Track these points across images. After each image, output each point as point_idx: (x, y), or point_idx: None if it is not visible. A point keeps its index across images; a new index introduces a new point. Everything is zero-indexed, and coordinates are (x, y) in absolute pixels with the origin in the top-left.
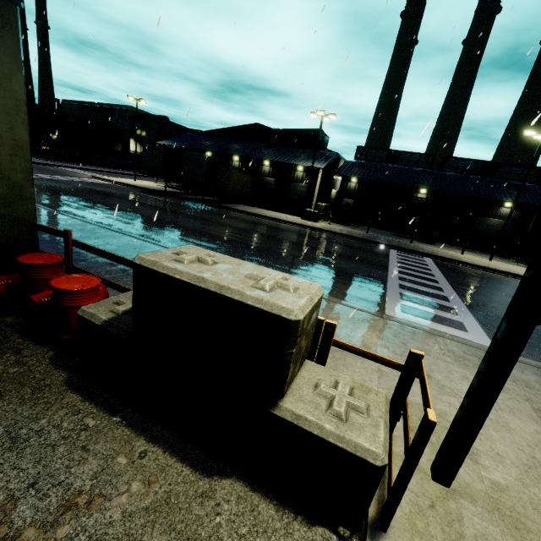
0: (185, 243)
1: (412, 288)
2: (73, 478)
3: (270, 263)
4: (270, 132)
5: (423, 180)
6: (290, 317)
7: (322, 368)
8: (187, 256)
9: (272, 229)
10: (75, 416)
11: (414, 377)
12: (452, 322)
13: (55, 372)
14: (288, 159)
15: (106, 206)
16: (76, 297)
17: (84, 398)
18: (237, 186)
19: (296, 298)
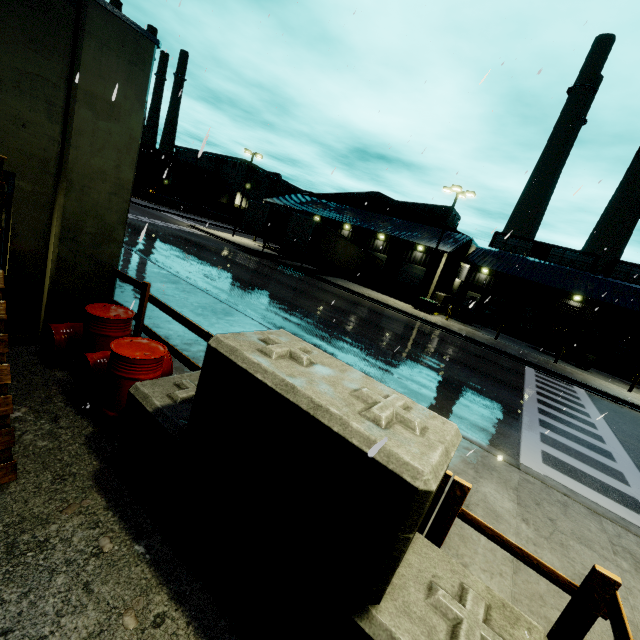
0: (272, 314)
1: (557, 429)
2: (59, 634)
3: (368, 357)
4: (390, 203)
5: (579, 284)
6: (416, 483)
7: (439, 553)
8: (276, 348)
9: (376, 314)
10: (91, 530)
11: (597, 615)
12: (622, 496)
13: (86, 457)
14: (408, 236)
15: (197, 259)
16: (134, 368)
17: (108, 504)
18: (342, 258)
19: (425, 448)
